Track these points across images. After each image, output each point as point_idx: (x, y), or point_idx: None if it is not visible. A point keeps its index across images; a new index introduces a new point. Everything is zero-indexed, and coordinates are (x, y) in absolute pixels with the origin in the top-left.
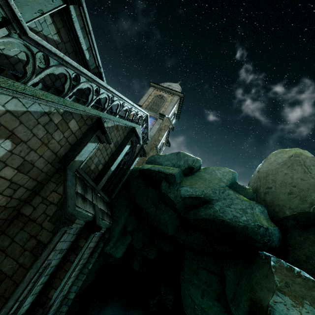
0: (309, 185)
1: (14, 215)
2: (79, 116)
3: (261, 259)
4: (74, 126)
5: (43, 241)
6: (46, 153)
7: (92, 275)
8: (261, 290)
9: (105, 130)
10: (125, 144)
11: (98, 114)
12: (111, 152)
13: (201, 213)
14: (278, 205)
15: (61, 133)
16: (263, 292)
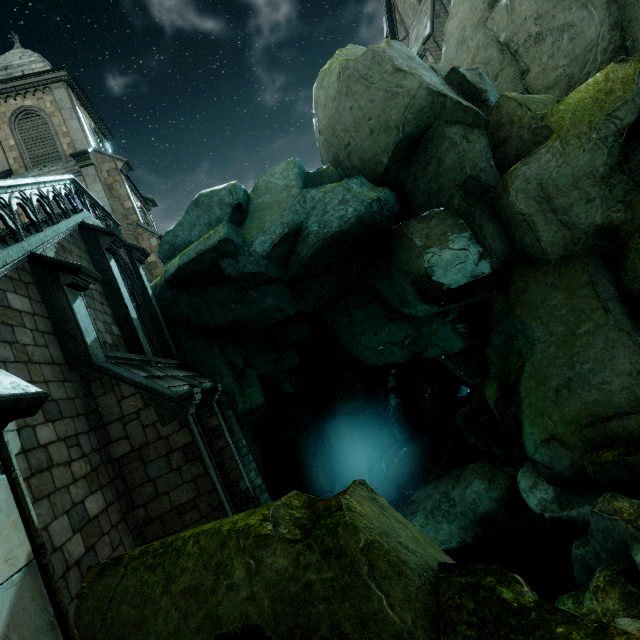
0: (382, 104)
1: (113, 470)
2: (6, 280)
3: (396, 238)
4: (20, 303)
5: (186, 443)
6: (45, 373)
7: (255, 449)
8: (413, 265)
9: (70, 264)
10: (107, 264)
11: (25, 251)
12: (102, 296)
13: (304, 253)
14: (371, 159)
15: (22, 329)
16: (416, 265)
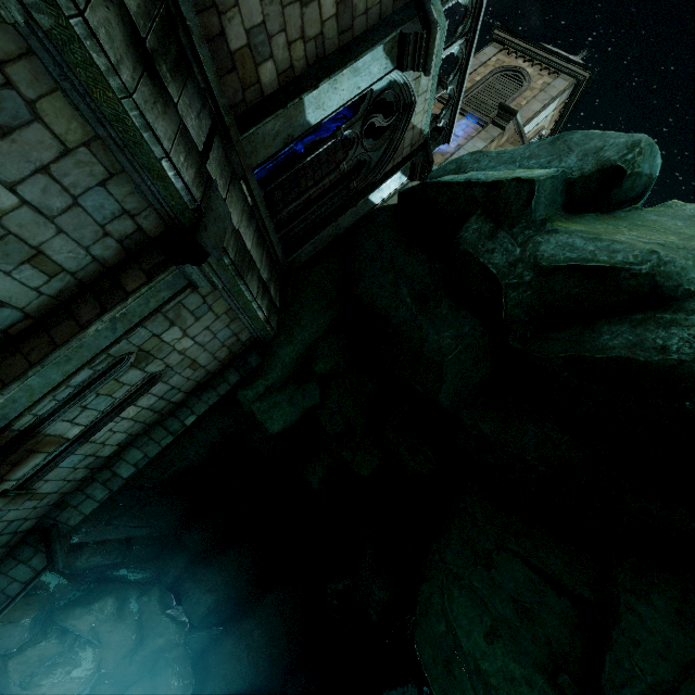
0: None
1: None
2: None
3: None
4: None
5: None
6: None
7: (197, 451)
8: None
9: None
10: (377, 40)
11: None
12: (319, 46)
13: (607, 342)
14: None
15: None
16: None
